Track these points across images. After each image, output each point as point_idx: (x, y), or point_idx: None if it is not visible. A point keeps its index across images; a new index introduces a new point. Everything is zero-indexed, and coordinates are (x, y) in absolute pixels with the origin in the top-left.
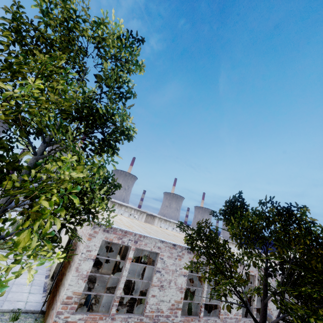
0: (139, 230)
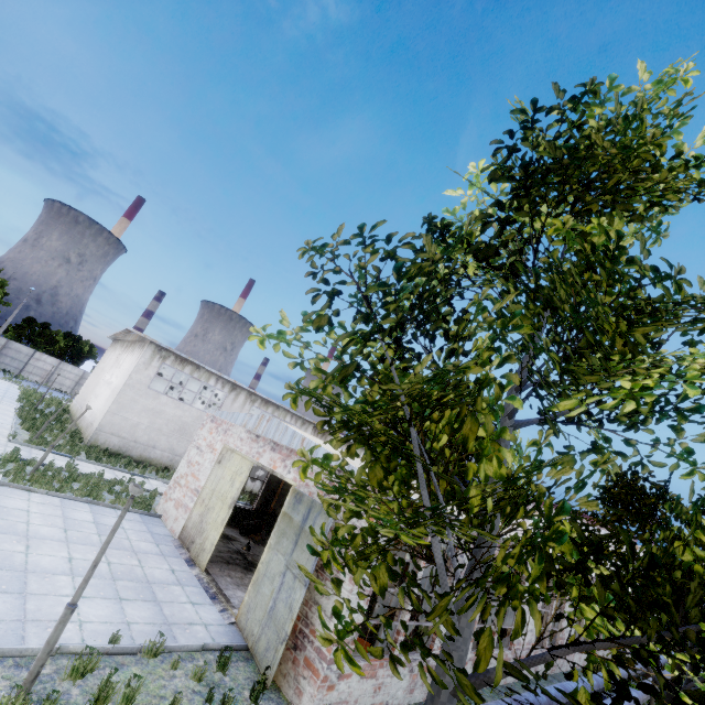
0: None
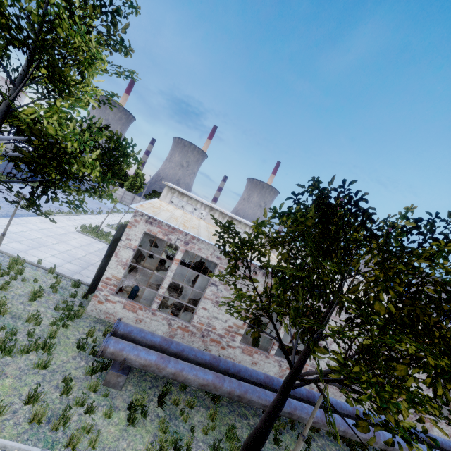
0: (197, 233)
